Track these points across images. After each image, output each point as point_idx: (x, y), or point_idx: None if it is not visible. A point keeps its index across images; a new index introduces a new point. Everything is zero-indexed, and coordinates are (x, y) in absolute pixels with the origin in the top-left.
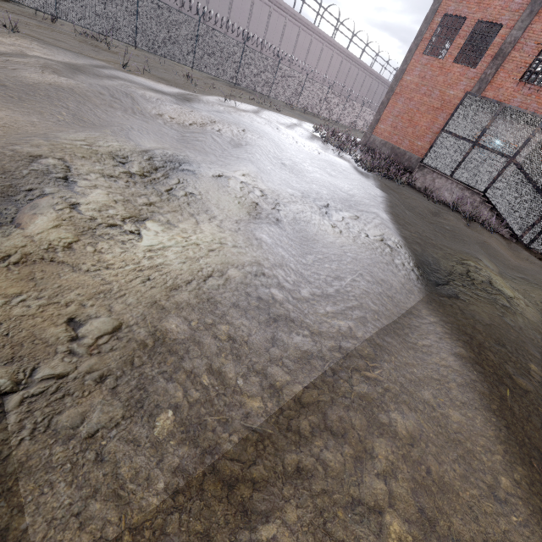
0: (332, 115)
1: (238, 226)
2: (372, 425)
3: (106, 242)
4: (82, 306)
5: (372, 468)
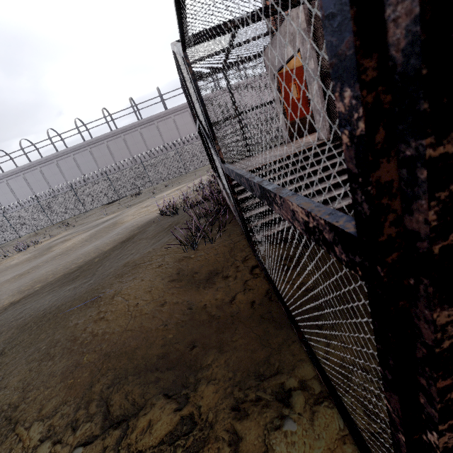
0: None
1: None
2: None
3: None
4: None
5: None
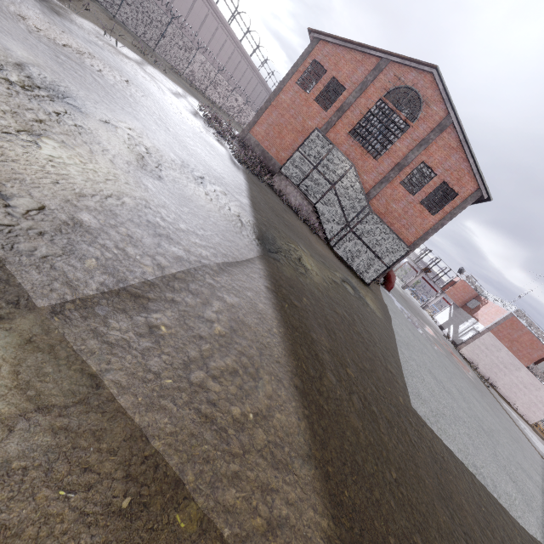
0: (217, 99)
1: (128, 168)
2: (214, 295)
3: (6, 142)
4: (2, 185)
5: (211, 309)
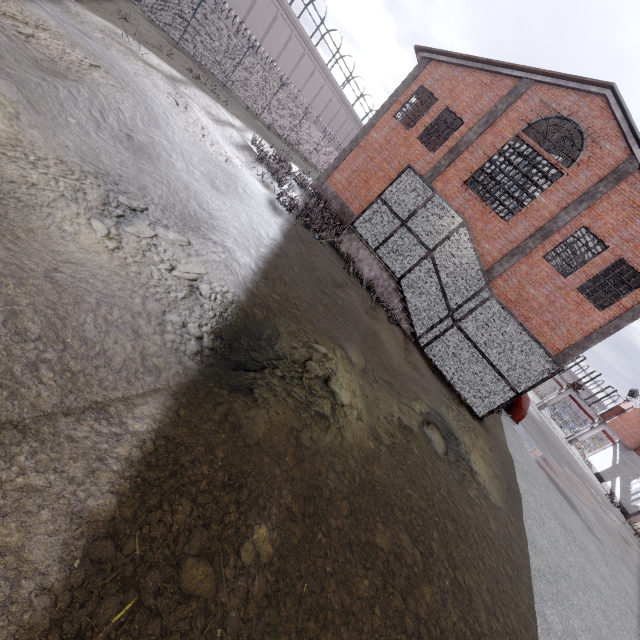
0: (302, 148)
1: None
2: None
3: None
4: None
5: None
